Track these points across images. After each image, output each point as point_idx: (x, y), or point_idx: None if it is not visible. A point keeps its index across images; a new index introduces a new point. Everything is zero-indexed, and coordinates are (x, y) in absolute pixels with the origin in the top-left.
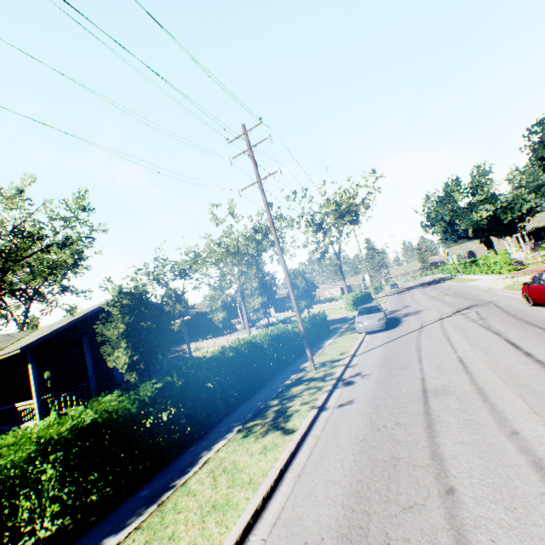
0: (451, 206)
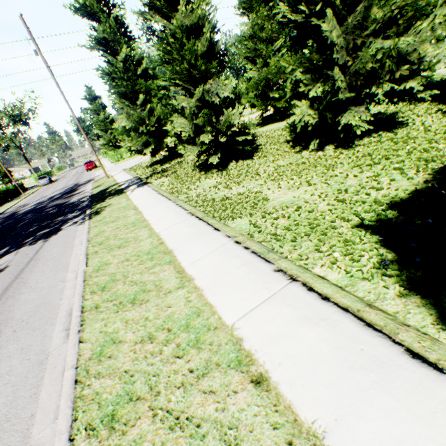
0: (84, 125)
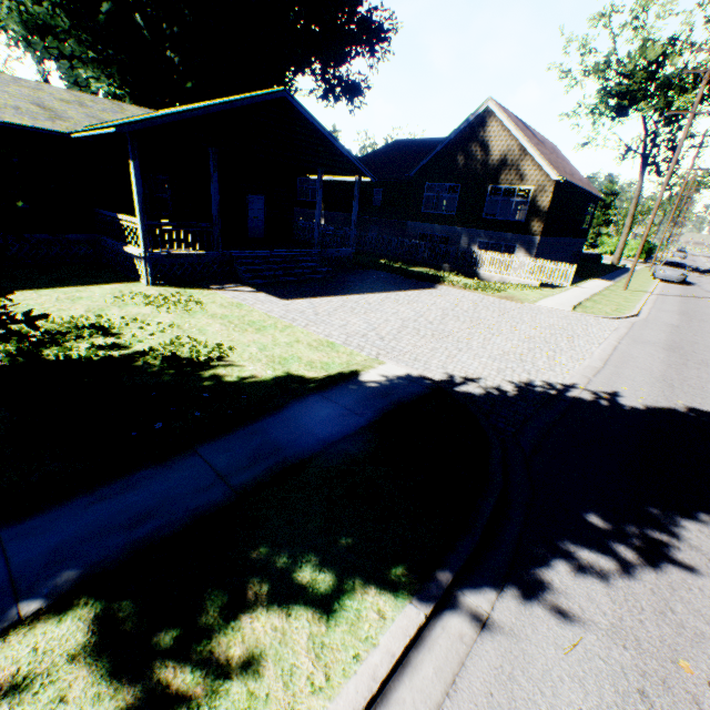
0: None
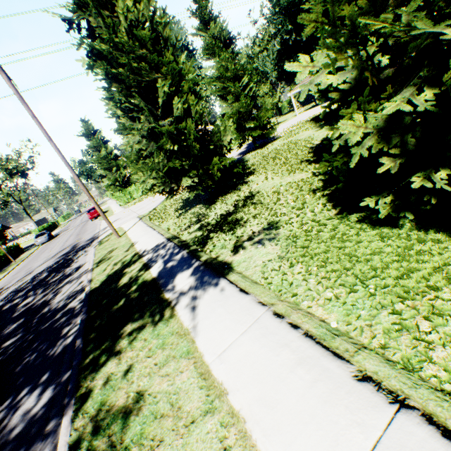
0: (86, 167)
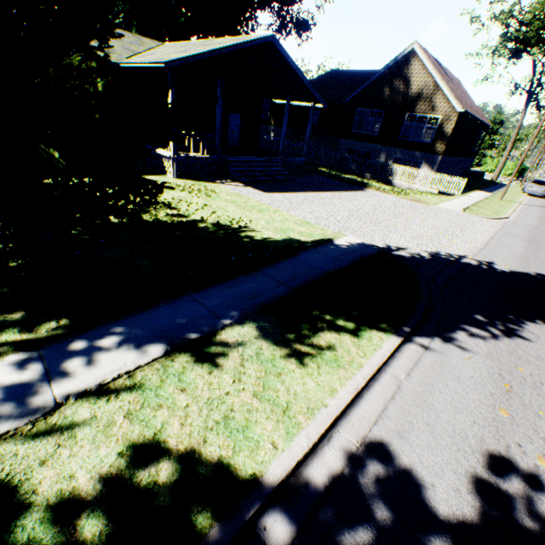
0: None
